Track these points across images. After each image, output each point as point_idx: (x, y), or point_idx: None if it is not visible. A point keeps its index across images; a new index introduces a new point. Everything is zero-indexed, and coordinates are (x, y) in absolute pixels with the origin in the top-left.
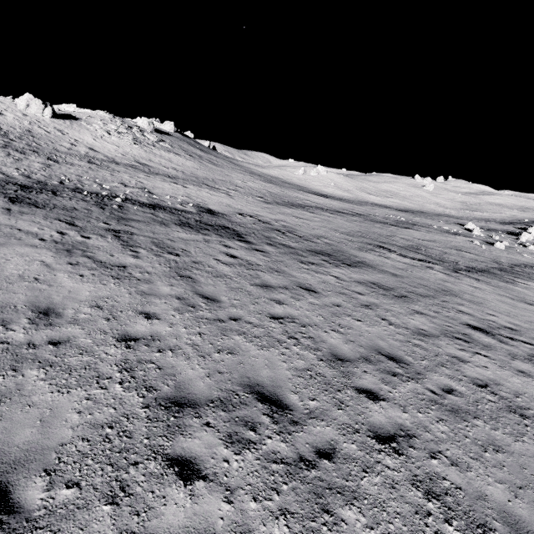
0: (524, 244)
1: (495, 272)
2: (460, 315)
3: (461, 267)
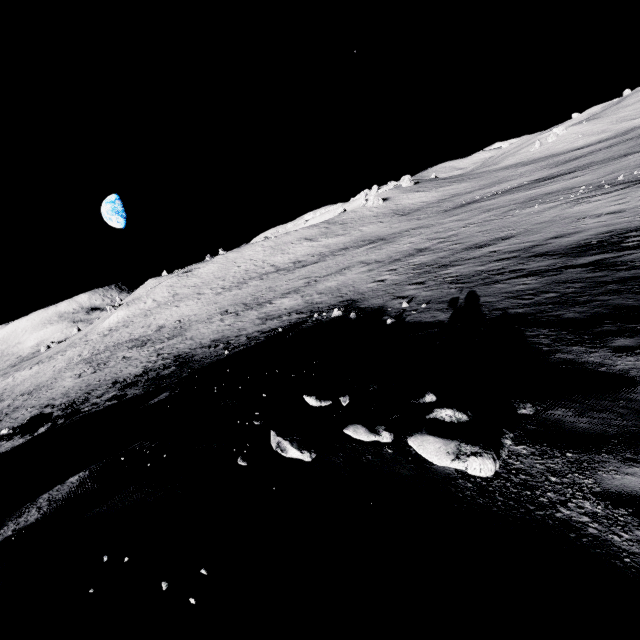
0: None
1: None
2: None
3: None
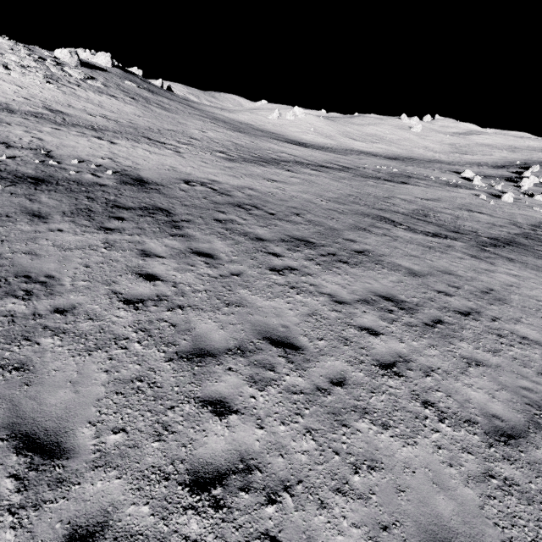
0: (528, 194)
1: (522, 242)
2: (529, 350)
3: (484, 240)
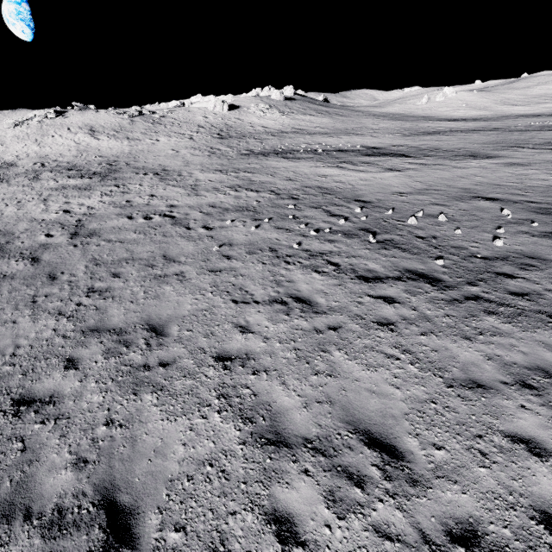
0: None
1: None
2: None
3: None
